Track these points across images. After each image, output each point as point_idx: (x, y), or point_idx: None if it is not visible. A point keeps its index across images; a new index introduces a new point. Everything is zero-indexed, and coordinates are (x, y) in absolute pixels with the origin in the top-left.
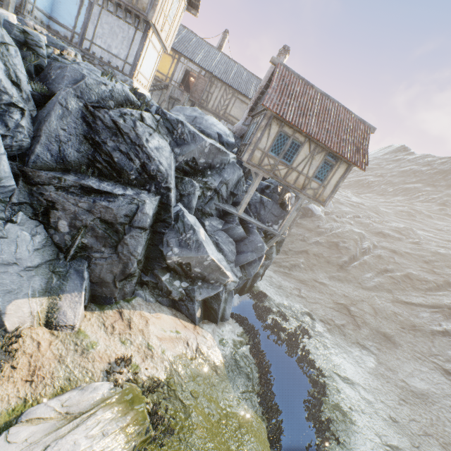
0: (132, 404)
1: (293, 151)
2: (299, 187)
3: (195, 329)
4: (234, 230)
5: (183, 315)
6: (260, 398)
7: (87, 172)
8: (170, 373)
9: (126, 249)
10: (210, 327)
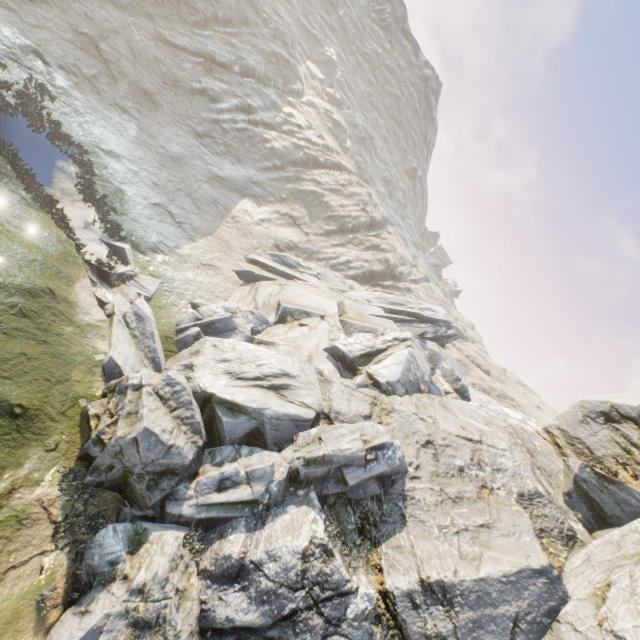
0: None
1: None
2: None
3: None
4: None
5: None
6: (32, 194)
7: None
8: None
9: None
10: None
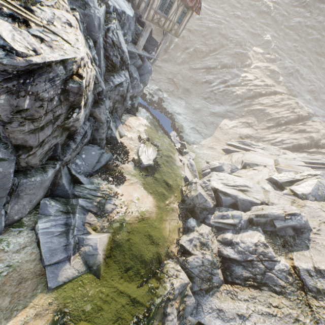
0: (149, 145)
1: (169, 7)
2: (169, 30)
3: (138, 118)
4: (137, 63)
5: (131, 115)
6: (163, 131)
7: (108, 75)
8: (146, 135)
9: (126, 102)
10: (139, 115)
